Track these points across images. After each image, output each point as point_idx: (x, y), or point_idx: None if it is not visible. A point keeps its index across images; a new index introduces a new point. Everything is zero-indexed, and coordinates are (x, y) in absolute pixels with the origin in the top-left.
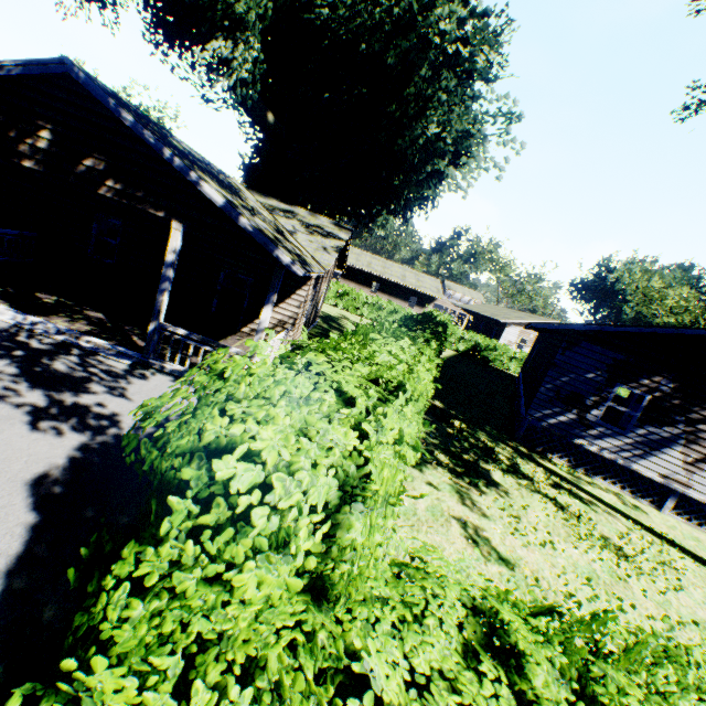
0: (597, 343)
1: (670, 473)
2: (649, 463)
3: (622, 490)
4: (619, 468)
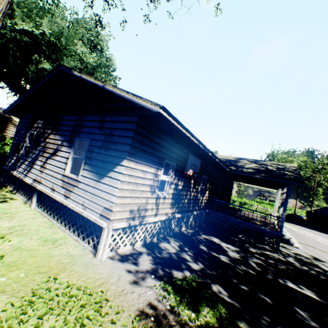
0: (27, 114)
1: (36, 177)
2: (31, 174)
3: (24, 198)
4: (25, 183)
